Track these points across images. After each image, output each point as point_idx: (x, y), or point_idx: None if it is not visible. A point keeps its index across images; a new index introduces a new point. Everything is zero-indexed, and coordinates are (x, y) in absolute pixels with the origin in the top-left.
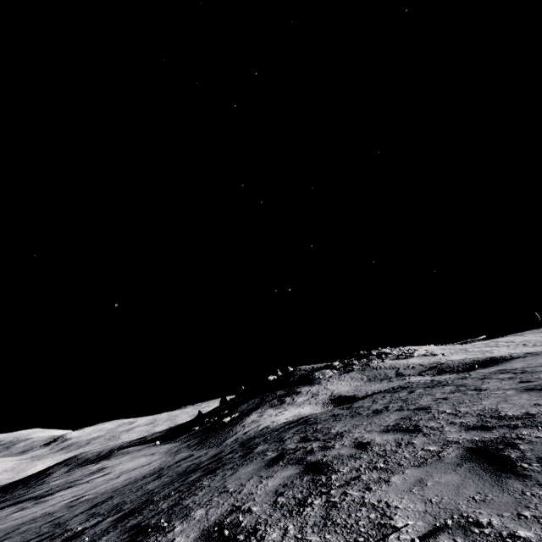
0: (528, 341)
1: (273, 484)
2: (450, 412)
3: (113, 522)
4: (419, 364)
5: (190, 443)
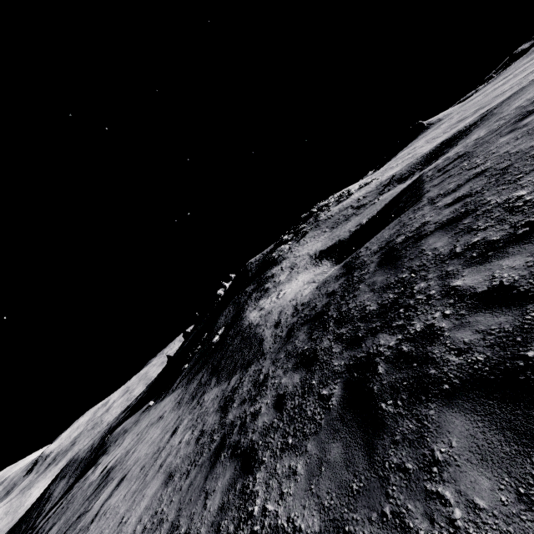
0: (431, 138)
1: None
2: None
3: None
4: (367, 193)
5: (200, 380)
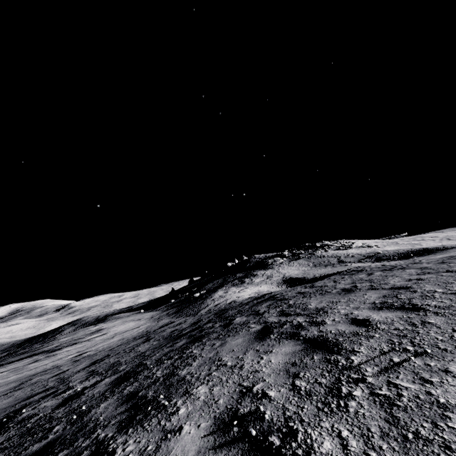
0: (450, 236)
1: (278, 362)
2: (445, 292)
3: (110, 384)
4: (358, 254)
5: (169, 312)
